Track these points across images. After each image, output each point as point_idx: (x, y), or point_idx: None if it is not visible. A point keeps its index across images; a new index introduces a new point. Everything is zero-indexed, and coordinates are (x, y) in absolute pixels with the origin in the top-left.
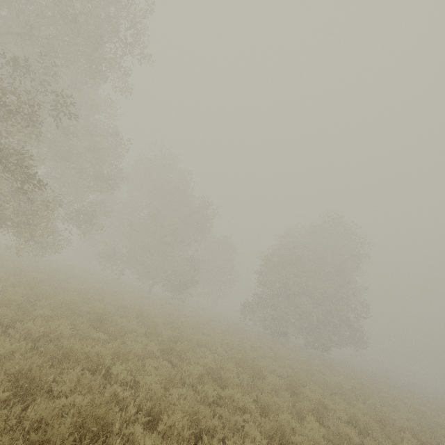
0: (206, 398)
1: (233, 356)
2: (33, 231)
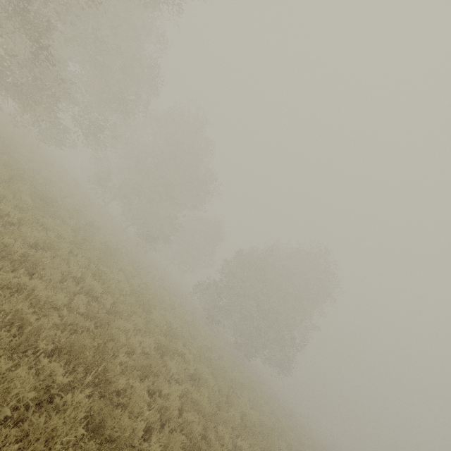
0: (71, 274)
1: (145, 294)
2: (34, 109)
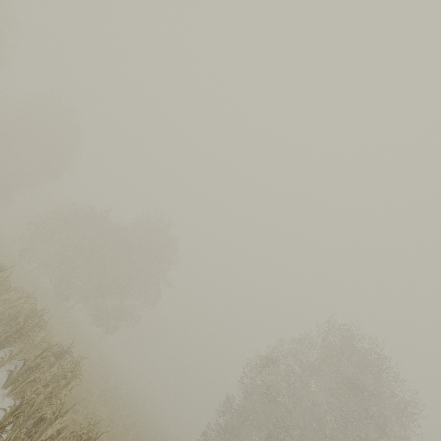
0: None
1: None
2: None
